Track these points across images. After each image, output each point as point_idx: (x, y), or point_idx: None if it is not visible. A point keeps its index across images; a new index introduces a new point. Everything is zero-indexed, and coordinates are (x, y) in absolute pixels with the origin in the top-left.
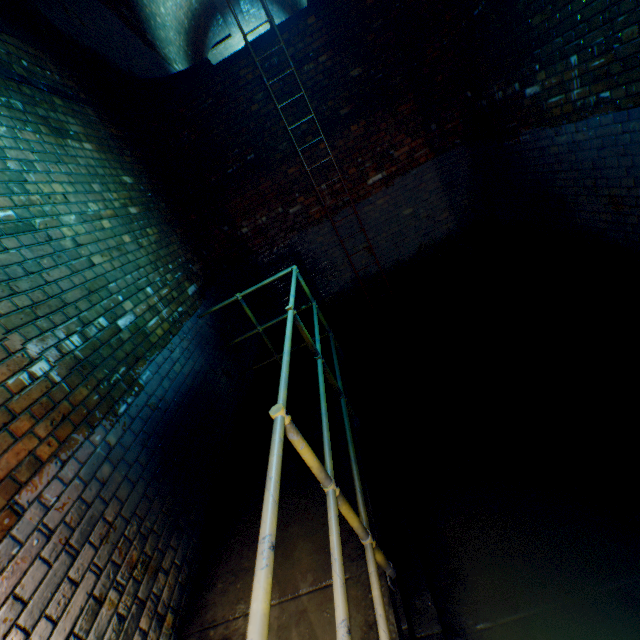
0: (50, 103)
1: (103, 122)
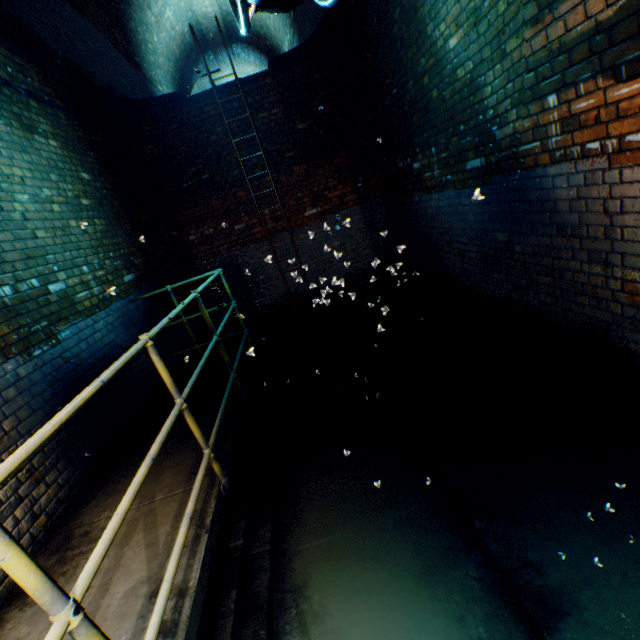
0: (26, 104)
1: (73, 126)
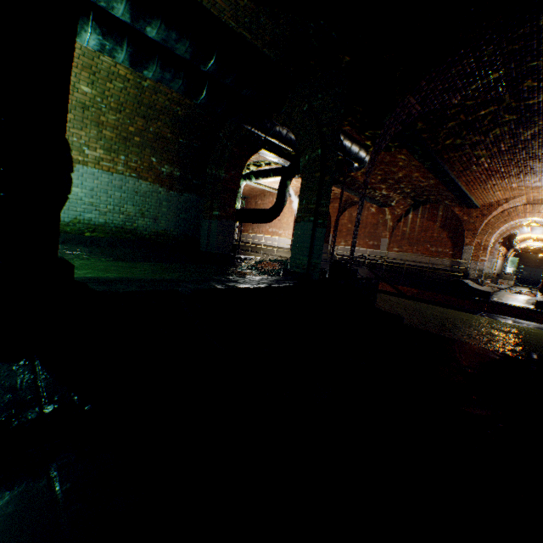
0: None
1: None
